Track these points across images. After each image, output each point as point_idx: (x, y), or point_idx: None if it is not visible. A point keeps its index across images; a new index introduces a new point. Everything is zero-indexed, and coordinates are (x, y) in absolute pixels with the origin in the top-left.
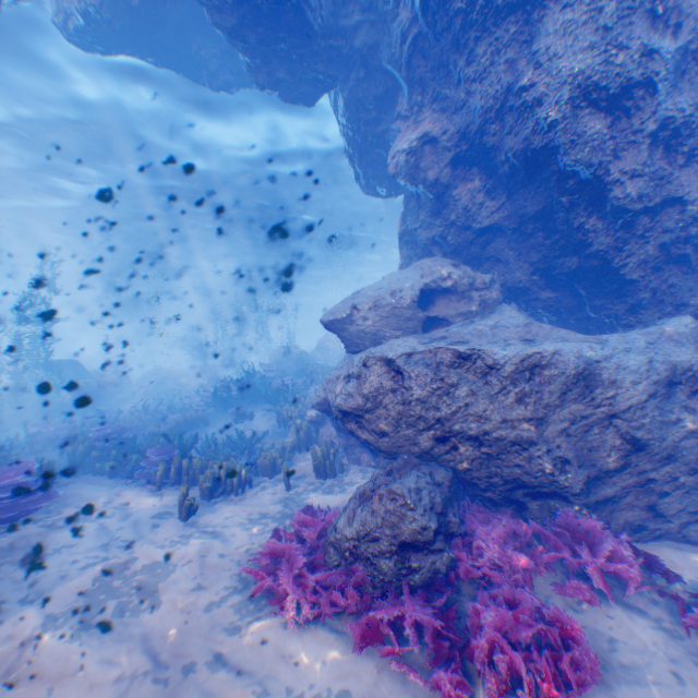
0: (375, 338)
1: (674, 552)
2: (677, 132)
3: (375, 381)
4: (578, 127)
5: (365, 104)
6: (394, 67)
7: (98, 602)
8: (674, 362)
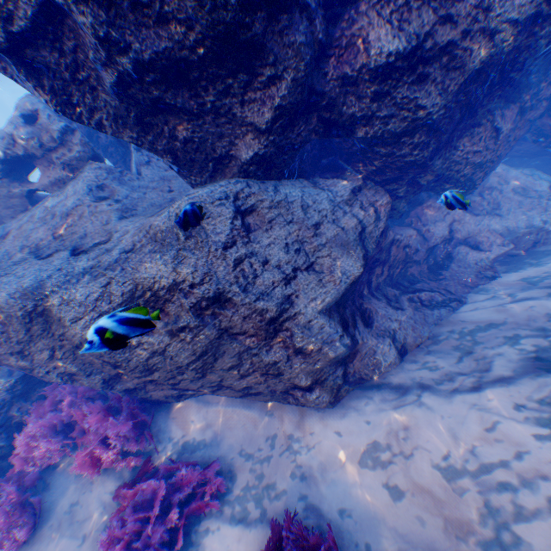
0: (1, 220)
1: (207, 409)
2: None
3: None
4: None
5: None
6: None
7: None
8: (140, 280)
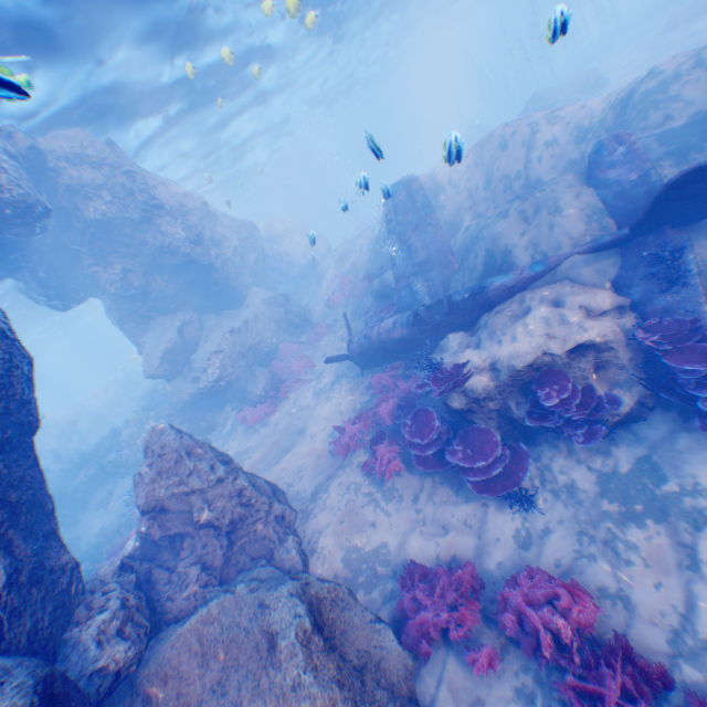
0: (180, 361)
1: (300, 341)
2: (216, 241)
3: (218, 359)
4: (198, 252)
5: (61, 266)
6: (78, 246)
7: (241, 459)
8: (265, 300)
